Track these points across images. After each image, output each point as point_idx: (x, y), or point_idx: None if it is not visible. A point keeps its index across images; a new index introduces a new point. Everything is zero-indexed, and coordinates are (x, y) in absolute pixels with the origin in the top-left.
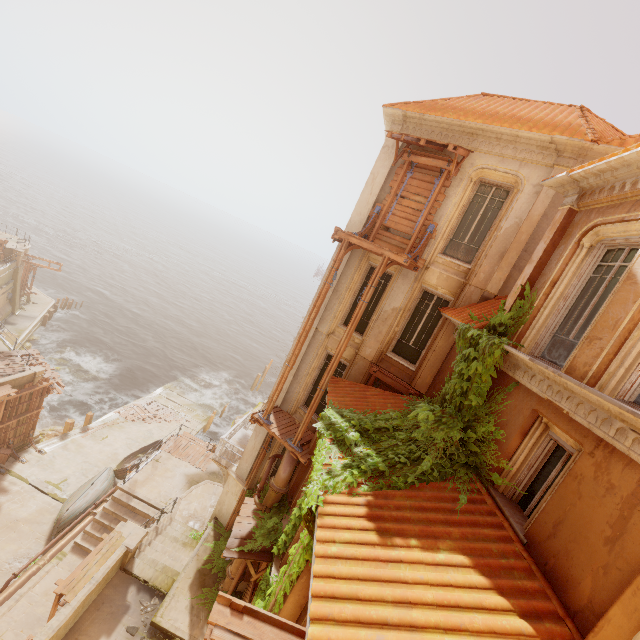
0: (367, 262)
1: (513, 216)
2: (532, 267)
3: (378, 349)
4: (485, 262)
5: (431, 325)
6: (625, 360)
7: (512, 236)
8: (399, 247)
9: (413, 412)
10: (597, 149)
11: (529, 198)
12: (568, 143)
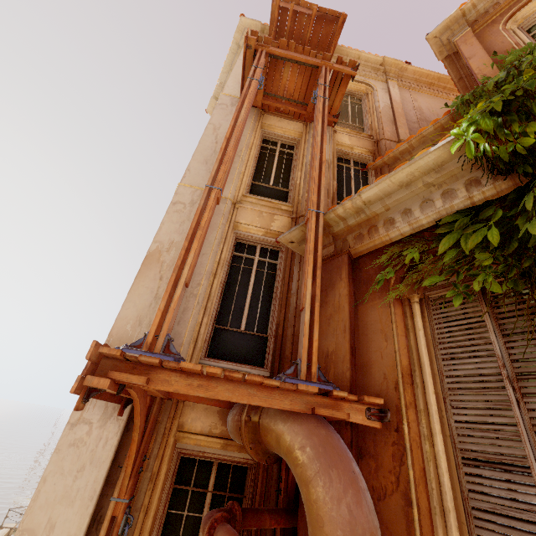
0: (260, 129)
1: (381, 101)
2: (482, 52)
3: (328, 204)
4: (384, 125)
5: (363, 184)
6: None
7: (390, 111)
8: (293, 119)
9: None
10: (409, 70)
11: (384, 94)
12: (393, 63)
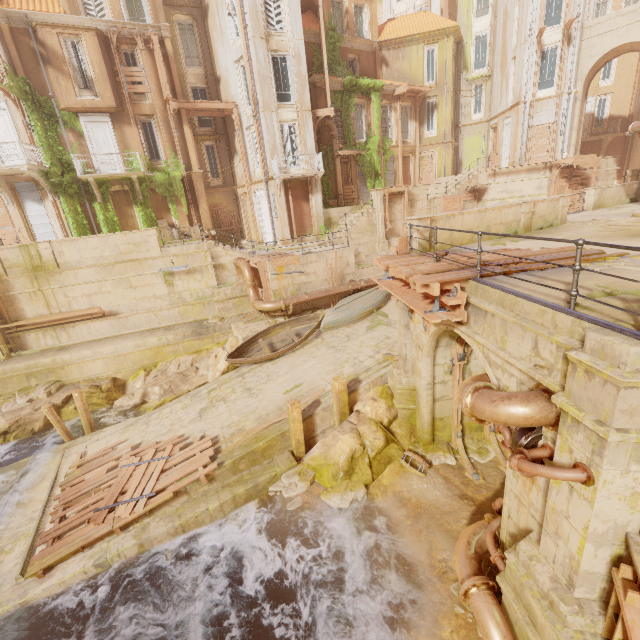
0: None
1: None
2: (326, 5)
3: None
4: None
5: None
6: (355, 33)
7: None
8: None
9: (339, 69)
10: None
11: None
12: None
